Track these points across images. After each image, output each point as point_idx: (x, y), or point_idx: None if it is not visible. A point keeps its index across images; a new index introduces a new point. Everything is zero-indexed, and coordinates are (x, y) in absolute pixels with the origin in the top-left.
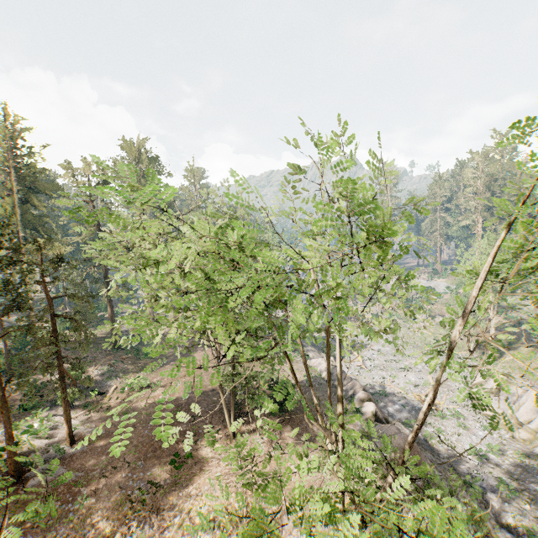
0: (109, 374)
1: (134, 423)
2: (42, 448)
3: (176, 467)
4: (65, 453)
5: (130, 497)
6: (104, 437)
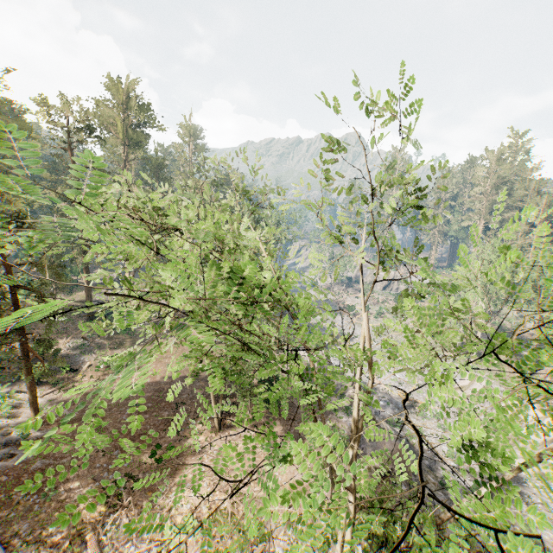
0: (83, 349)
1: (110, 406)
2: (3, 429)
3: (156, 461)
4: (30, 436)
5: (105, 490)
6: (76, 420)
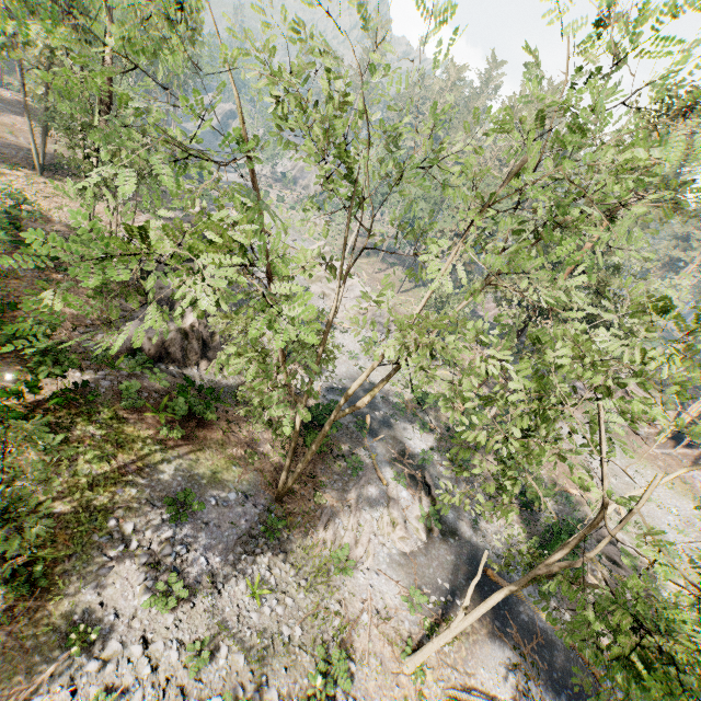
0: None
1: None
2: None
3: None
4: None
5: None
6: None
